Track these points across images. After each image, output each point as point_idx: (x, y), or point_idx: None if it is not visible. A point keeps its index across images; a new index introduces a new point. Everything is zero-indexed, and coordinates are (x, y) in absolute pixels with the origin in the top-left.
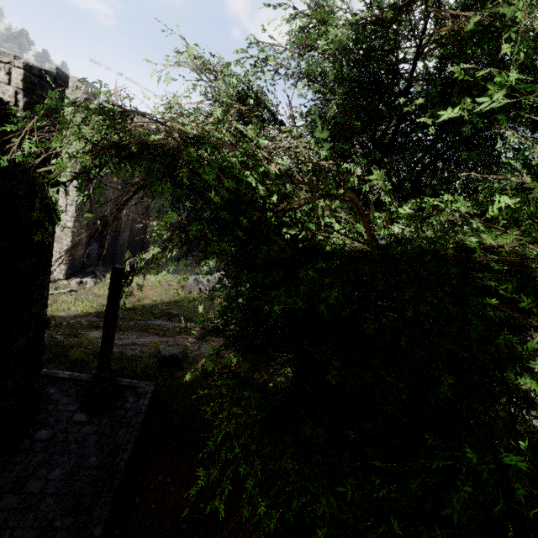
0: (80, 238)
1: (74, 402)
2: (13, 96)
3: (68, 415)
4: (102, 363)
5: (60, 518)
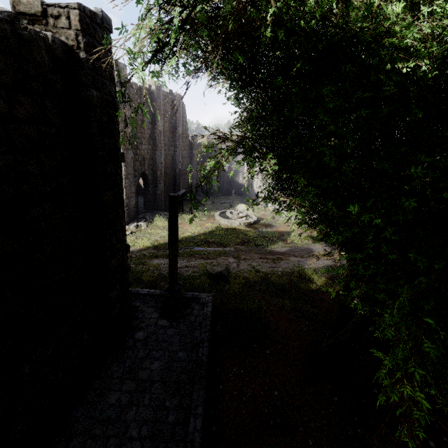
0: (130, 192)
1: (155, 311)
2: (75, 39)
3: (154, 321)
4: (171, 279)
5: (168, 399)
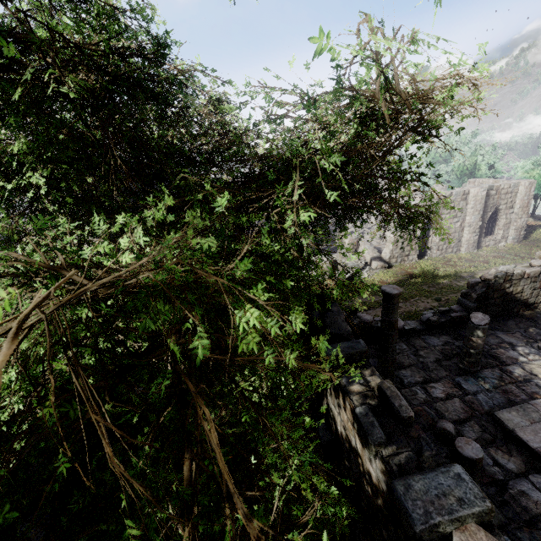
0: None
1: None
2: None
3: None
4: None
5: None
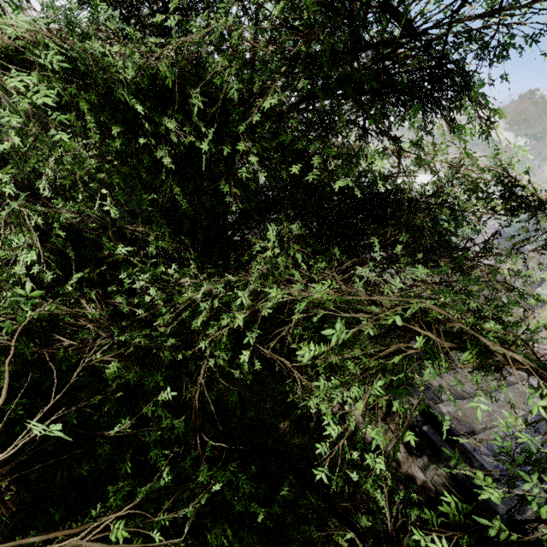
0: None
1: None
2: None
3: None
4: None
5: None
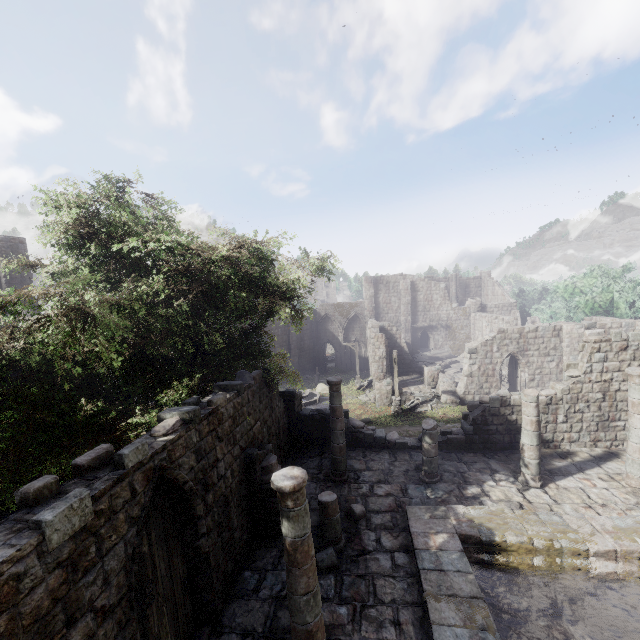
0: None
1: None
2: None
3: None
4: None
5: None
